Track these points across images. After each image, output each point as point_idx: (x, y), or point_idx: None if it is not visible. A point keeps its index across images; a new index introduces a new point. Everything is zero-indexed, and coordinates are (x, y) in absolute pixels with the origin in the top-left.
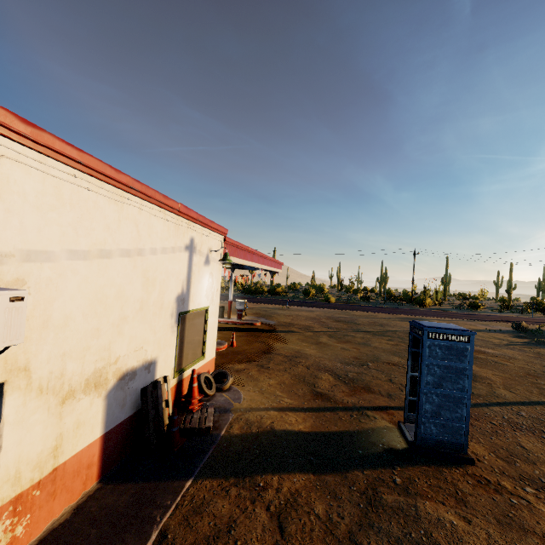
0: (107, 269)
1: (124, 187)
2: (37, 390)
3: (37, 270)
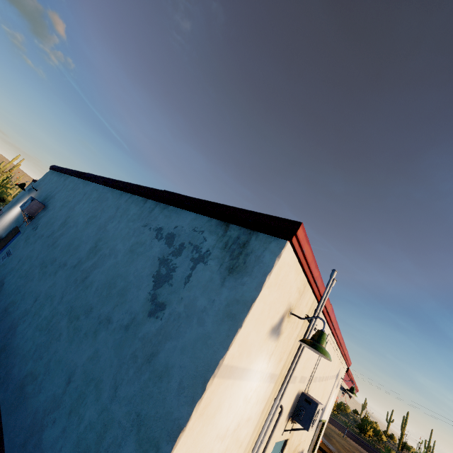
0: (320, 387)
1: (339, 345)
2: (288, 447)
3: (312, 385)
